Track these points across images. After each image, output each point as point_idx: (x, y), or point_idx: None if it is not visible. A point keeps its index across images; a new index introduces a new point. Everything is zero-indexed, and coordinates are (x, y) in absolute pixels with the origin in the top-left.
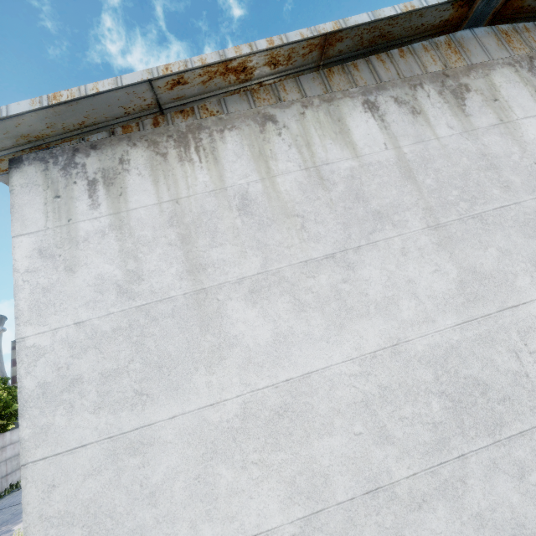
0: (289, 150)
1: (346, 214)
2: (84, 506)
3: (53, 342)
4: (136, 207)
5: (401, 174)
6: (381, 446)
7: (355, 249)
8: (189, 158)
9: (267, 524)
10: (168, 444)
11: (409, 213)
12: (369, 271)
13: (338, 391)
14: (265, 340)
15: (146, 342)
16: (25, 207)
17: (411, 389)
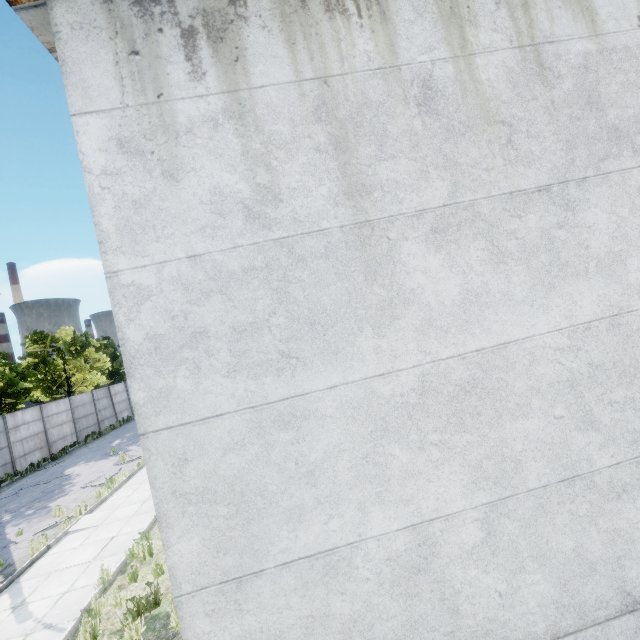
0: (496, 11)
1: (571, 128)
2: (227, 483)
3: (159, 280)
4: (263, 84)
5: None
6: (584, 432)
7: (579, 181)
8: (342, 7)
9: (447, 509)
10: (328, 418)
11: None
12: (594, 215)
13: (540, 367)
14: (450, 298)
15: (292, 289)
16: (84, 65)
17: (627, 370)
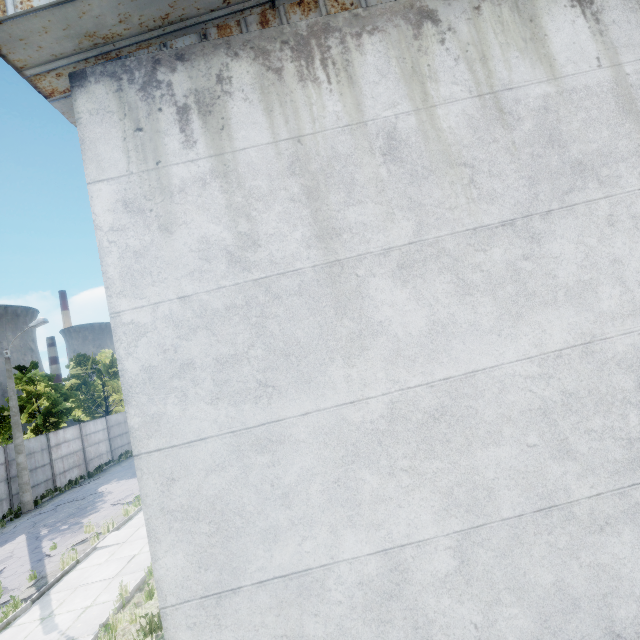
0: (455, 66)
1: (533, 165)
2: (209, 502)
3: (154, 319)
4: (245, 146)
5: (618, 107)
6: (560, 461)
7: (543, 214)
8: (313, 77)
9: (418, 535)
10: (301, 443)
11: (624, 166)
12: (561, 246)
13: (510, 395)
14: (418, 329)
15: (269, 324)
16: (99, 143)
17: (604, 398)
